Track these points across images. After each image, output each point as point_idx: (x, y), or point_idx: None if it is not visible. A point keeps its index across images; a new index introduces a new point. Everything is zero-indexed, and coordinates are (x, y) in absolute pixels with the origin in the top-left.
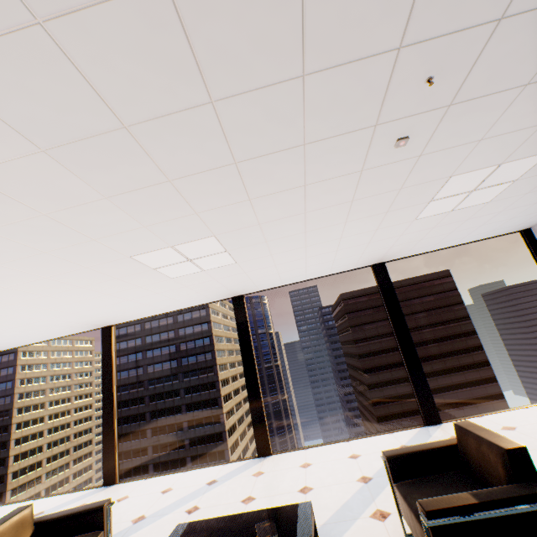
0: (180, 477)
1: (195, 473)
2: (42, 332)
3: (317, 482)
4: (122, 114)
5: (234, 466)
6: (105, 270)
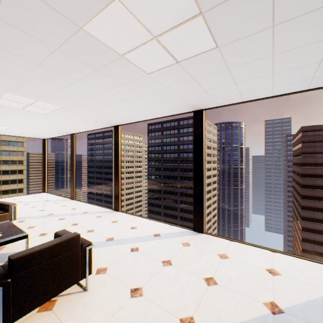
0: (86, 206)
1: (91, 207)
2: (46, 133)
3: (99, 230)
4: None
5: (102, 210)
6: (0, 109)
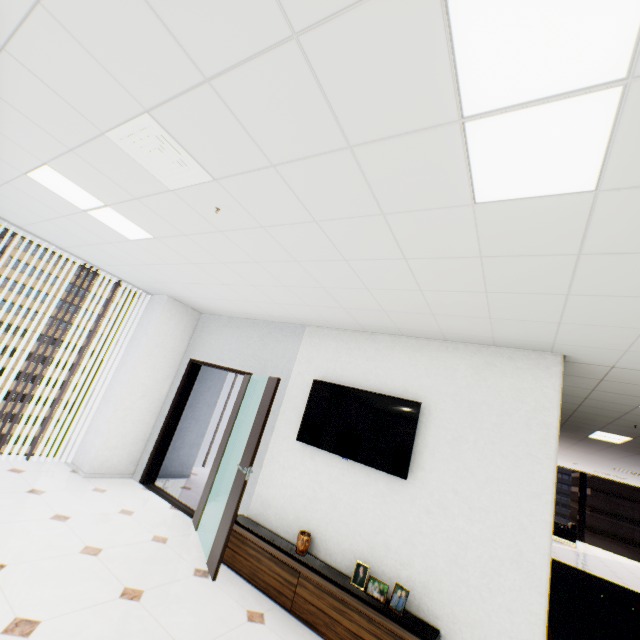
0: None
1: None
2: None
3: None
4: None
5: None
6: None
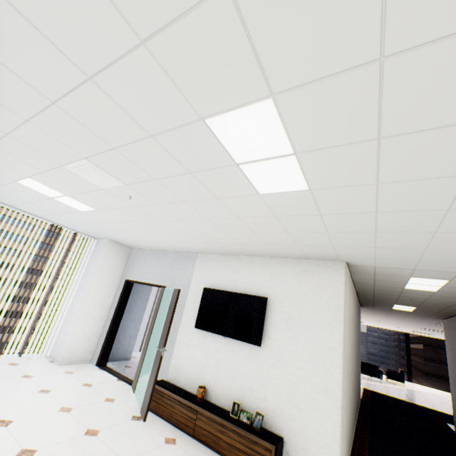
0: None
1: None
2: None
3: None
4: (363, 320)
5: None
6: None
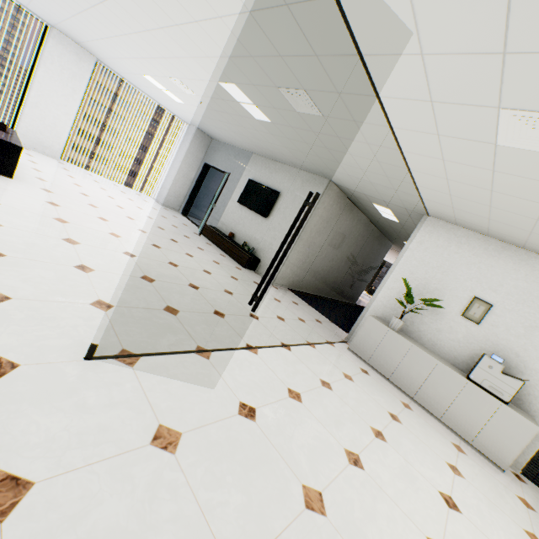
0: None
1: None
2: None
3: None
4: None
5: None
6: None
